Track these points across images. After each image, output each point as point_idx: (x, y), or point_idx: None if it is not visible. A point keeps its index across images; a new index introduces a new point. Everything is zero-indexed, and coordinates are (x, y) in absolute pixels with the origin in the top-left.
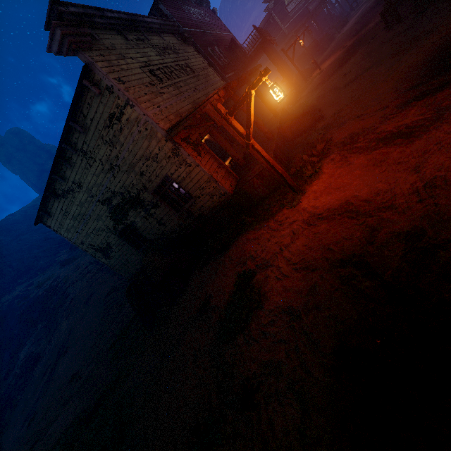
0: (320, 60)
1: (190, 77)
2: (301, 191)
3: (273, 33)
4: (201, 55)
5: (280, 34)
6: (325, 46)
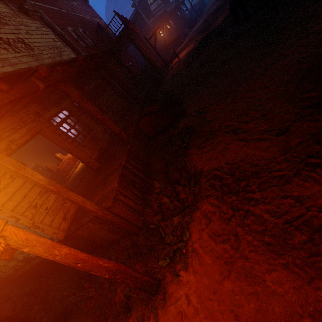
0: (178, 50)
1: (21, 55)
2: (158, 283)
3: (140, 26)
4: (58, 33)
5: (146, 27)
6: (181, 40)
